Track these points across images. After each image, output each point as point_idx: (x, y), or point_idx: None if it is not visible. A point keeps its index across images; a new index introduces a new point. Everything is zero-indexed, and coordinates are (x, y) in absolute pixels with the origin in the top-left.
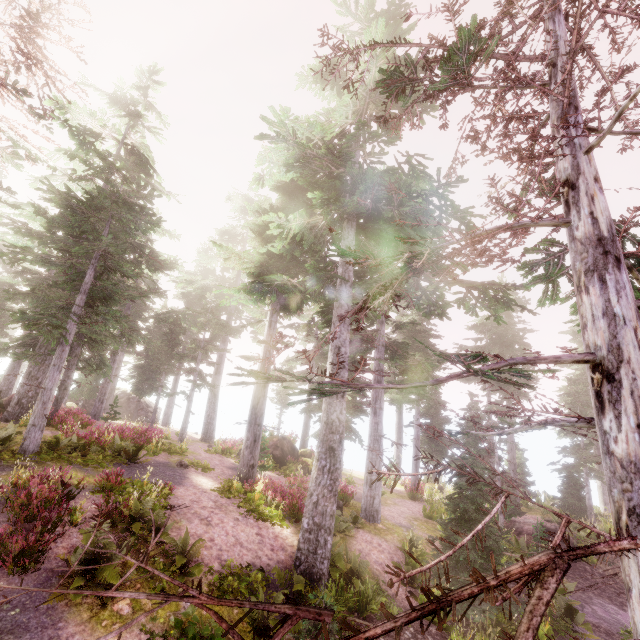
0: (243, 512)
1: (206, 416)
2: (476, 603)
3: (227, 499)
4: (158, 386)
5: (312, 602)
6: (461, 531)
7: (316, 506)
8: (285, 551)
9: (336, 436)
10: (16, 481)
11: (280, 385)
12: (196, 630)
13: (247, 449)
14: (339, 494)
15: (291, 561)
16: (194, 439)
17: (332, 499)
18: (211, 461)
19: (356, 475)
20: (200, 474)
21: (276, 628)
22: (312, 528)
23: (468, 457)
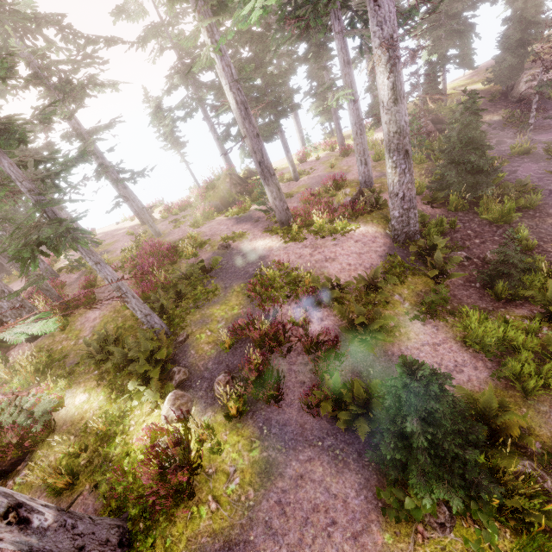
0: (328, 239)
1: (130, 203)
2: (477, 187)
3: (304, 240)
4: (61, 210)
5: (442, 246)
6: (465, 153)
7: (403, 199)
8: (378, 238)
9: (406, 139)
10: (227, 346)
11: (159, 129)
12: (434, 299)
13: (276, 200)
14: (333, 185)
15: (387, 239)
16: (138, 228)
17: (413, 187)
18: (220, 230)
19: (282, 166)
20: (246, 242)
21: (454, 268)
22: (403, 213)
23: (469, 95)
